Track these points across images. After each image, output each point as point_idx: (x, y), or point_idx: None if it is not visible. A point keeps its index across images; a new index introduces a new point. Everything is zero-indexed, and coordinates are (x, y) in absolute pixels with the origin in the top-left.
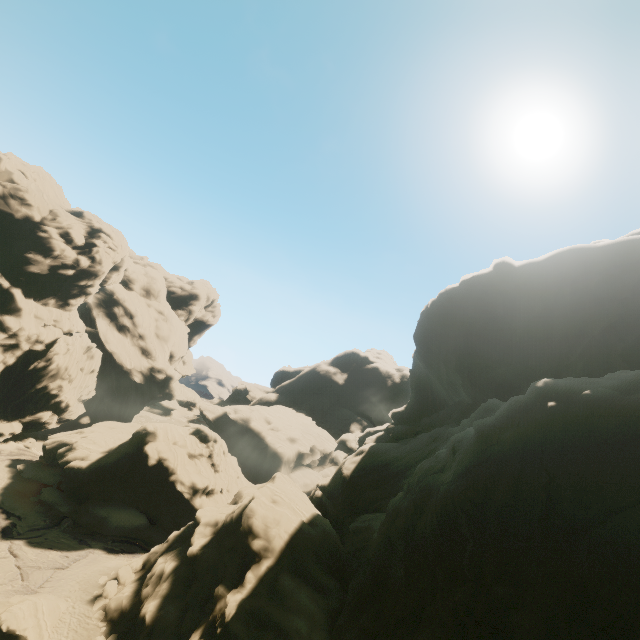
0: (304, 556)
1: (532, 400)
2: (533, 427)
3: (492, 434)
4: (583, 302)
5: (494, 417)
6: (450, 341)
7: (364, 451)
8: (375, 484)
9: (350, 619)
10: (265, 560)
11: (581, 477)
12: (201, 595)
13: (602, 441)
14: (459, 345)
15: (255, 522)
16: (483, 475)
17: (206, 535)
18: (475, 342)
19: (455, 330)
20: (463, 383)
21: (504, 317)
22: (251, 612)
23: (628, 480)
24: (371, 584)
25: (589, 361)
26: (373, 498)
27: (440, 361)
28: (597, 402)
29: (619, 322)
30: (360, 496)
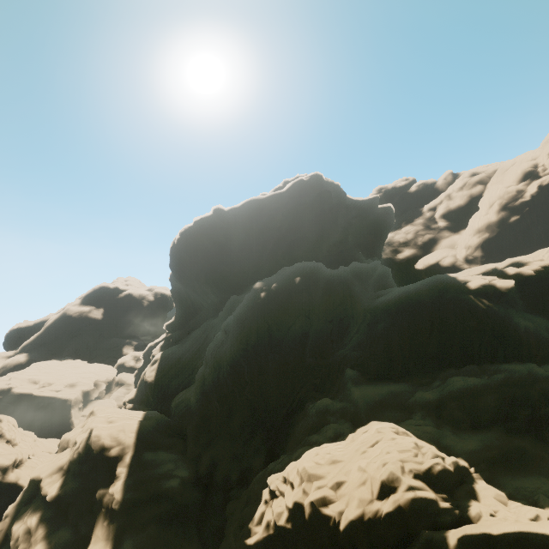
0: (151, 437)
1: (255, 294)
2: (258, 307)
3: (242, 316)
4: (263, 231)
5: (241, 307)
6: (197, 265)
7: (158, 360)
8: (176, 375)
9: (195, 445)
10: (126, 455)
11: (278, 320)
12: (84, 508)
13: (282, 303)
14: (204, 267)
15: (105, 441)
16: (244, 336)
17: (56, 481)
18: (213, 263)
19: (199, 257)
20: (212, 290)
21: (226, 244)
22: (134, 483)
23: (291, 315)
24: (199, 422)
25: (270, 262)
26: (178, 383)
27: (193, 280)
28: (278, 288)
29: (278, 240)
30: (168, 388)
